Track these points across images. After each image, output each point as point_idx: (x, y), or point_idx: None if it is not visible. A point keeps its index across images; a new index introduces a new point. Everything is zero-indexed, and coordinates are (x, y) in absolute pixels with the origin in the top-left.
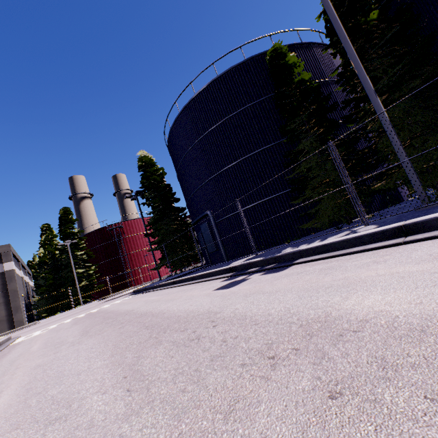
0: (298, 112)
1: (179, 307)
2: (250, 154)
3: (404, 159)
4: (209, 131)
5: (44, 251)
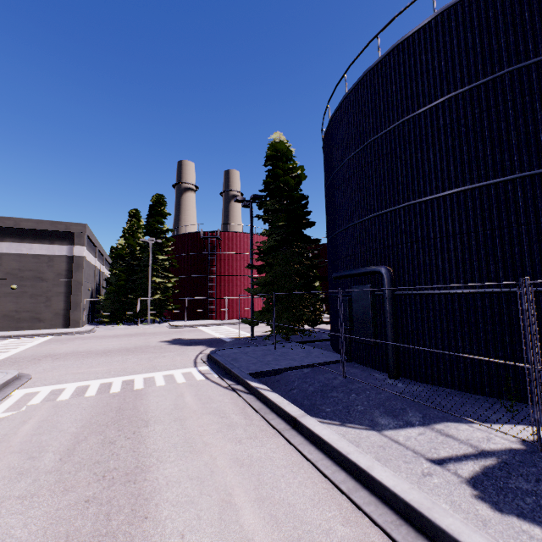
0: None
1: None
2: None
3: None
4: (444, 99)
5: (123, 243)
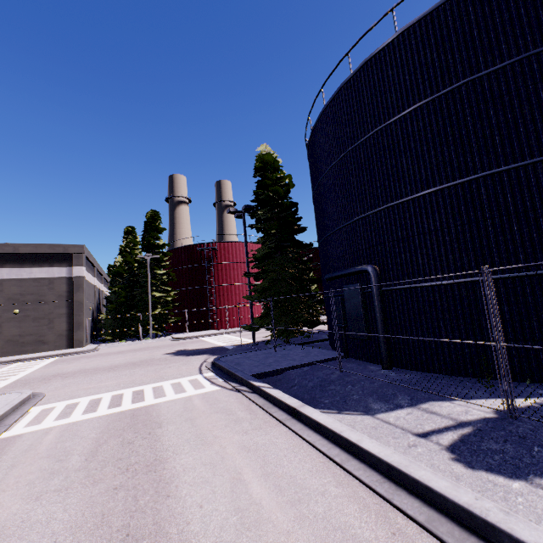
0: None
1: None
2: (507, 165)
3: None
4: (410, 110)
5: (121, 260)
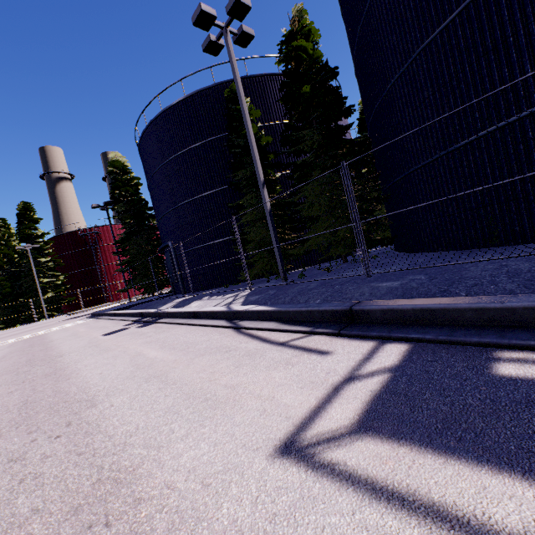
0: (243, 166)
1: (65, 347)
2: (210, 191)
3: (275, 245)
4: (173, 157)
5: None
